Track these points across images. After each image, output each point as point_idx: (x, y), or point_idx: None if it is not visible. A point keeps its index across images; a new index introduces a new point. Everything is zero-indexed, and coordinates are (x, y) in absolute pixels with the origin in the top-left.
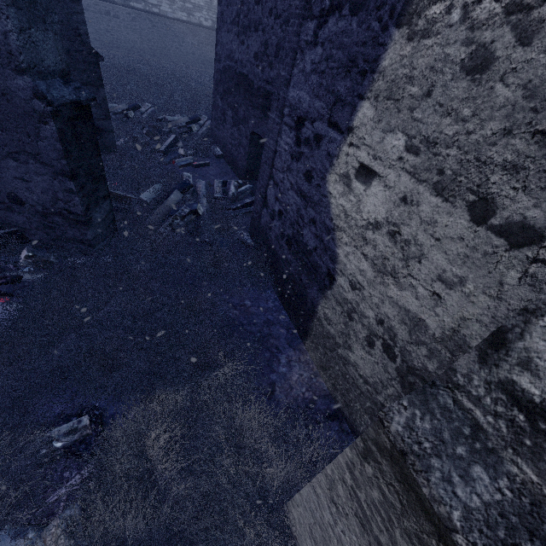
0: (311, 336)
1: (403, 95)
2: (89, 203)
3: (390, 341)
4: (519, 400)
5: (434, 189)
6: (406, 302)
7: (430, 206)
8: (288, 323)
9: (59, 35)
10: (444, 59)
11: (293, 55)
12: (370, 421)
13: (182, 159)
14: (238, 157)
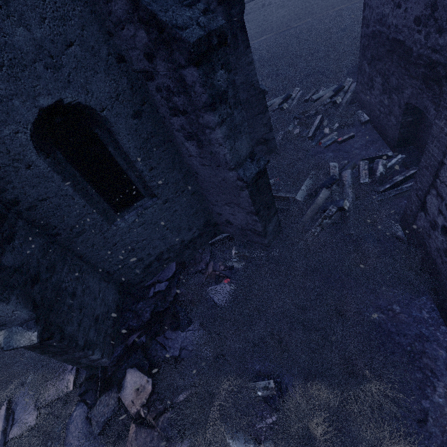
0: None
1: None
2: (265, 223)
3: None
4: None
5: None
6: None
7: None
8: None
9: (247, 132)
10: None
11: None
12: None
13: (328, 138)
14: (387, 125)
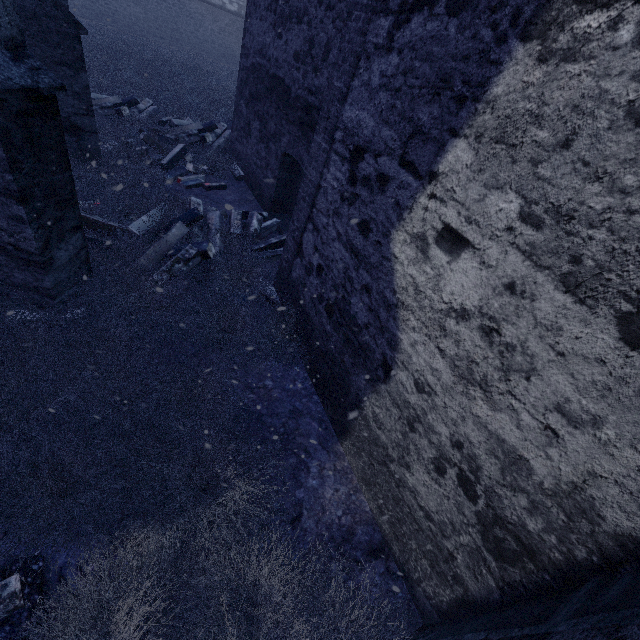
0: (352, 437)
1: (524, 139)
2: (48, 237)
3: (470, 474)
4: None
5: (562, 283)
6: (501, 428)
7: (553, 305)
8: (321, 414)
9: None
10: (598, 96)
11: (354, 60)
12: (430, 569)
13: (191, 177)
14: (264, 182)
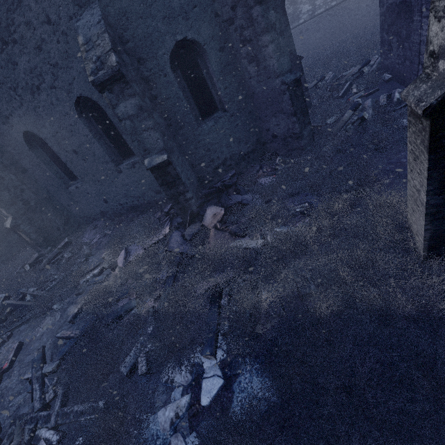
0: None
1: None
2: (301, 127)
3: None
4: (431, 55)
5: None
6: None
7: None
8: None
9: (288, 55)
10: None
11: None
12: None
13: (355, 95)
14: (404, 71)
